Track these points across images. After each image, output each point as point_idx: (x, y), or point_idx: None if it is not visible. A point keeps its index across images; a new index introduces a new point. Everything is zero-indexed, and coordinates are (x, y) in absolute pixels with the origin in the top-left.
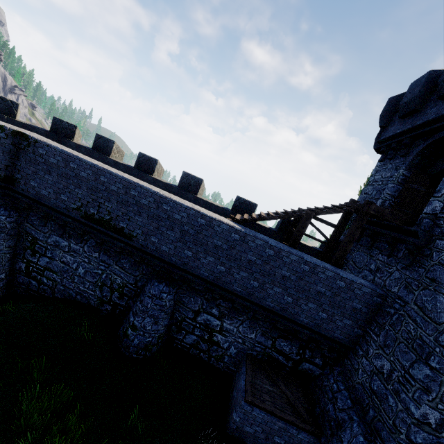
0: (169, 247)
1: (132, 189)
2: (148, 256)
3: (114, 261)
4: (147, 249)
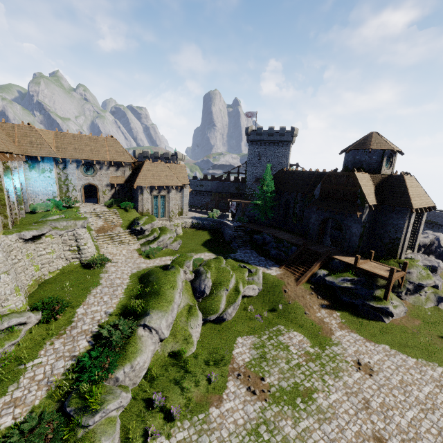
0: None
1: (435, 213)
2: (442, 226)
3: (431, 229)
4: (442, 224)
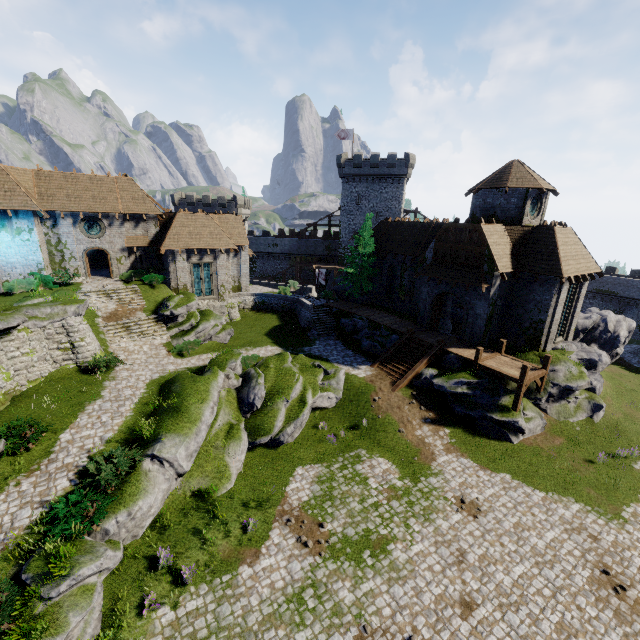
0: (633, 294)
1: (615, 279)
2: (624, 298)
3: (609, 303)
4: (624, 296)
